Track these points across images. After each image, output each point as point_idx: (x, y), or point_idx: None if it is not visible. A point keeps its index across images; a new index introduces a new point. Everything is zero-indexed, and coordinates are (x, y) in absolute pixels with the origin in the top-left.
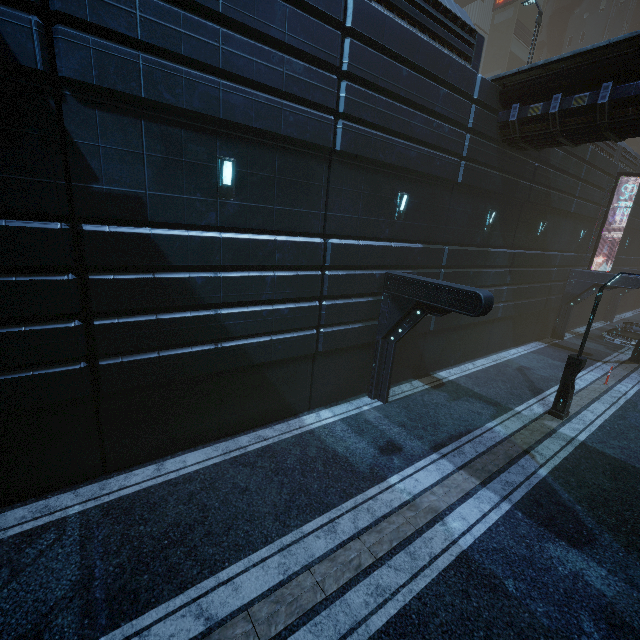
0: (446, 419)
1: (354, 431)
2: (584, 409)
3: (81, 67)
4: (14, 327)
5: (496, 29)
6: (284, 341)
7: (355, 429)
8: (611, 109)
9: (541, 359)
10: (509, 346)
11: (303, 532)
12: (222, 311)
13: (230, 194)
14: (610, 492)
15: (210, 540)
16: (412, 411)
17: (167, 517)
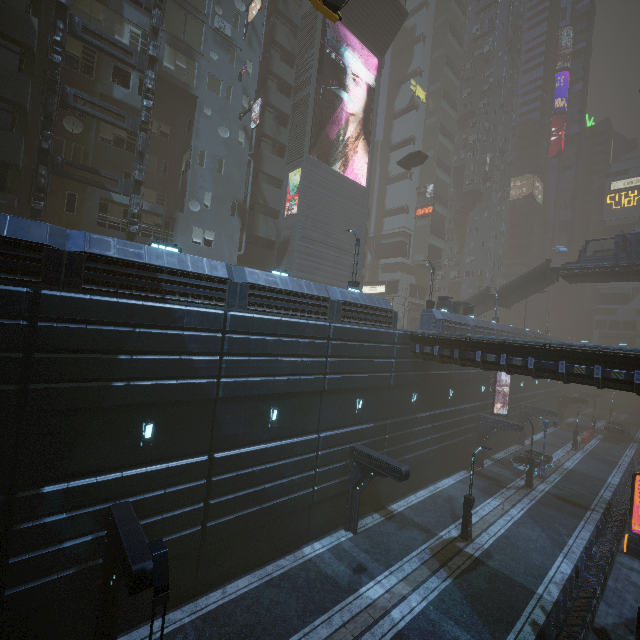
0: (394, 545)
1: (337, 558)
2: (484, 531)
3: (227, 392)
4: (179, 510)
5: (418, 229)
6: (295, 498)
7: (337, 556)
8: (461, 359)
9: (464, 488)
10: (443, 477)
11: (314, 625)
12: (265, 486)
13: (274, 423)
14: (484, 591)
15: (266, 632)
16: (373, 540)
17: (239, 621)
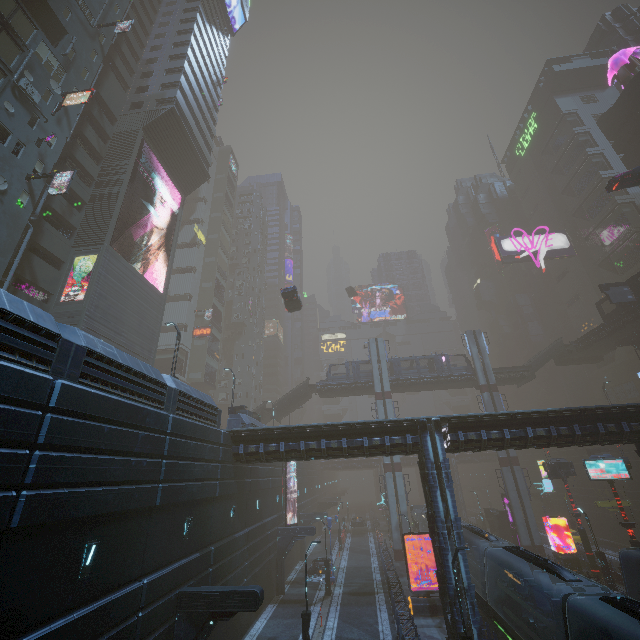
0: None
1: None
2: None
3: (29, 514)
4: None
5: (196, 348)
6: None
7: None
8: (286, 452)
9: (279, 622)
10: (254, 620)
11: None
12: None
13: (87, 571)
14: None
15: None
16: None
17: None
